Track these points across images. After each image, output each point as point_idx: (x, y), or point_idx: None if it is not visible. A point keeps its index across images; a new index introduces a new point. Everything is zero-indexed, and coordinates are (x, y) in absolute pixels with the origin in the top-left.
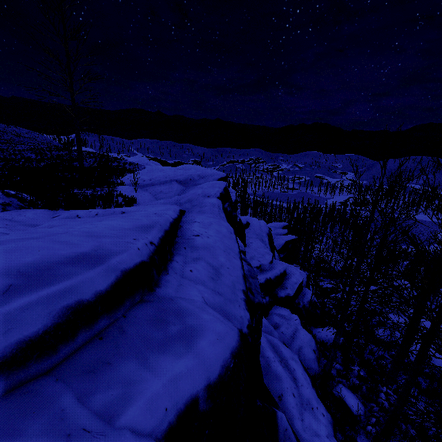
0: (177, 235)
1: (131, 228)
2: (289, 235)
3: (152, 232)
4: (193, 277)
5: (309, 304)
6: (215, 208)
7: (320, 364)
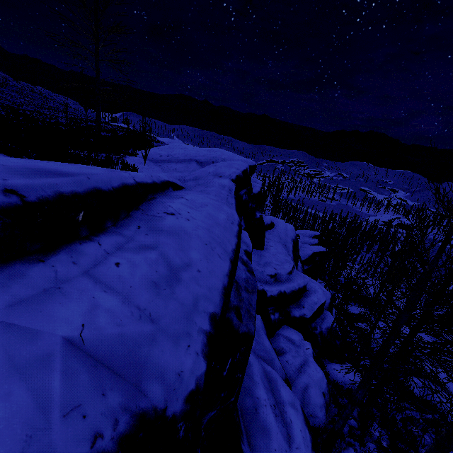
0: (138, 207)
1: (7, 165)
2: (319, 246)
3: (45, 178)
4: (111, 276)
5: (327, 331)
6: (223, 191)
7: (329, 412)
